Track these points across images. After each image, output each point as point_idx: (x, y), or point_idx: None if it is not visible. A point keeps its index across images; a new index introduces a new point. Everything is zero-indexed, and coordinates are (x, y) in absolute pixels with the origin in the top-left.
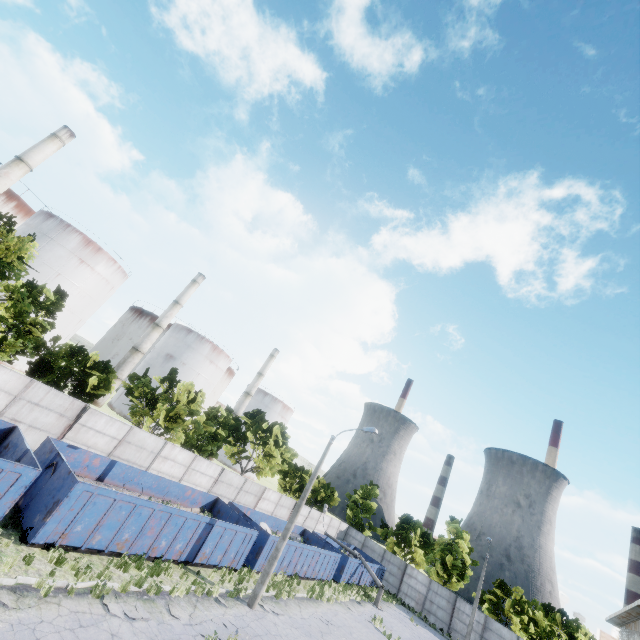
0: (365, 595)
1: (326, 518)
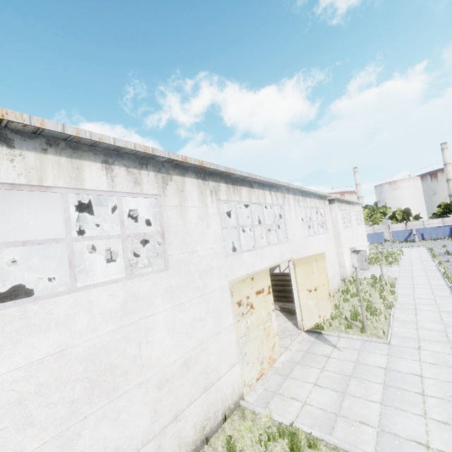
0: (410, 241)
1: (434, 221)
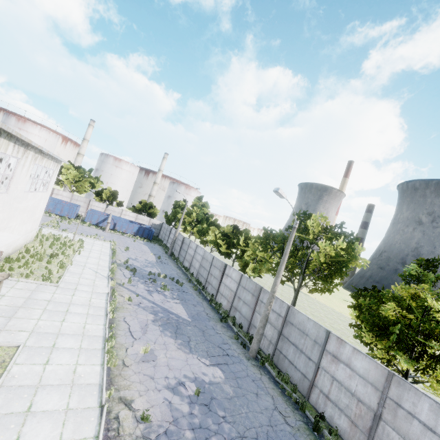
0: (101, 228)
1: (131, 214)
